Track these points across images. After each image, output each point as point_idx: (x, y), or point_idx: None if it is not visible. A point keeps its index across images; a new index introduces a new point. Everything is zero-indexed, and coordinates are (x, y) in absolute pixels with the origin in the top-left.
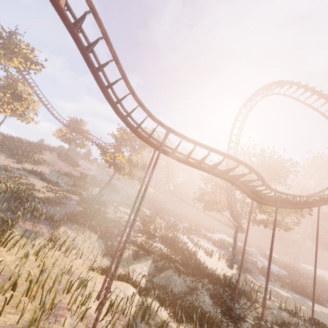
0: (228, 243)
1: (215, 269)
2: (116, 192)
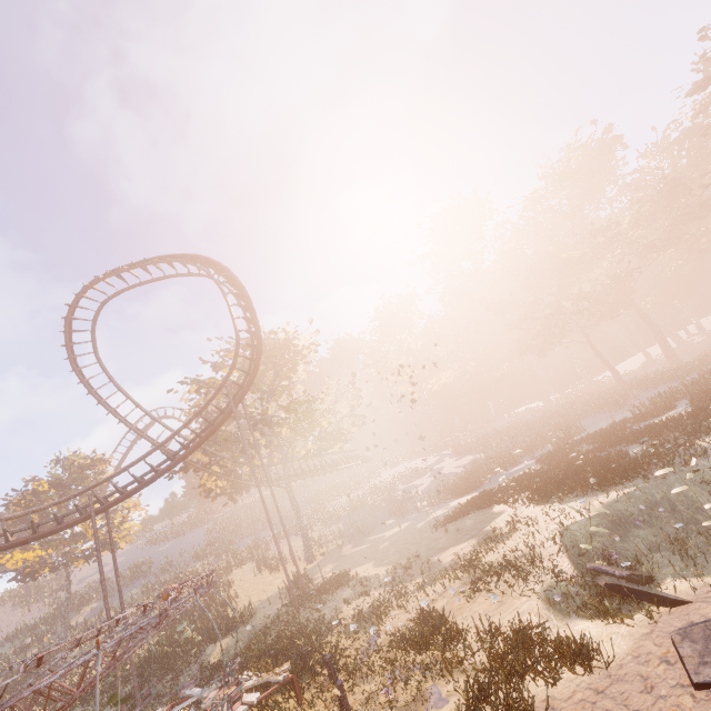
0: (371, 491)
1: (259, 597)
2: (136, 580)
